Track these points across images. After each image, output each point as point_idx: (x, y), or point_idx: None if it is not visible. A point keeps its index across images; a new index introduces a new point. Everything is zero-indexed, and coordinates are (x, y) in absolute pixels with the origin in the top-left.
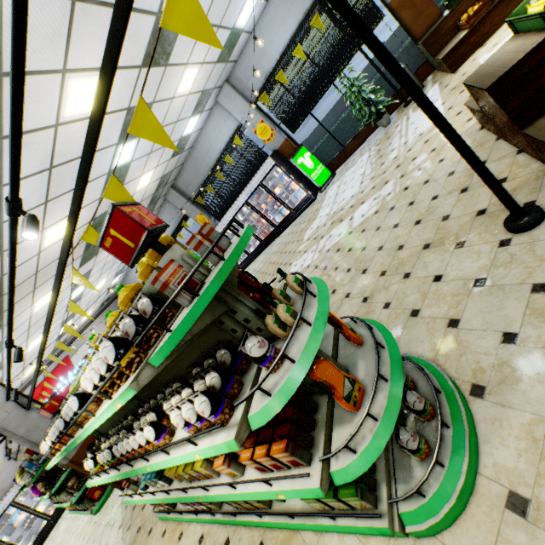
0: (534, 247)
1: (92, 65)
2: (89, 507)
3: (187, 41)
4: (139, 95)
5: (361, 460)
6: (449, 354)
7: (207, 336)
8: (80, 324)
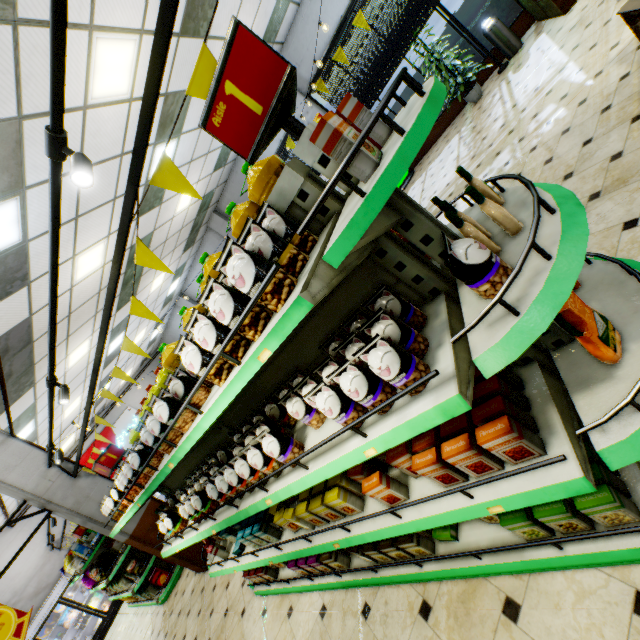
0: None
1: (123, 24)
2: (154, 596)
3: (230, 5)
4: (177, 77)
5: None
6: None
7: (349, 291)
8: (119, 387)
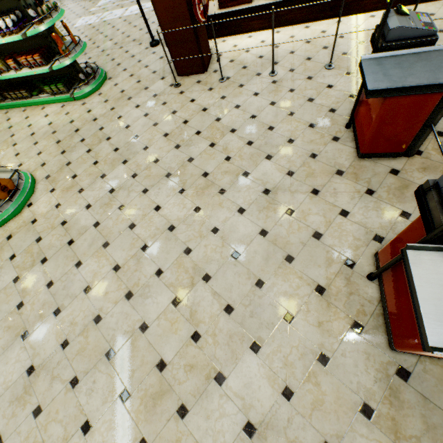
0: (149, 52)
1: None
2: None
3: None
4: None
5: (62, 65)
6: (111, 71)
7: (11, 4)
8: None
